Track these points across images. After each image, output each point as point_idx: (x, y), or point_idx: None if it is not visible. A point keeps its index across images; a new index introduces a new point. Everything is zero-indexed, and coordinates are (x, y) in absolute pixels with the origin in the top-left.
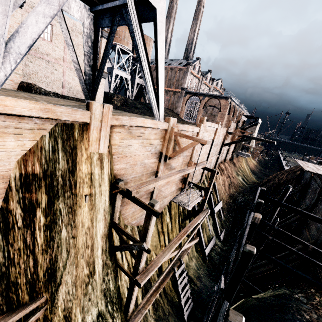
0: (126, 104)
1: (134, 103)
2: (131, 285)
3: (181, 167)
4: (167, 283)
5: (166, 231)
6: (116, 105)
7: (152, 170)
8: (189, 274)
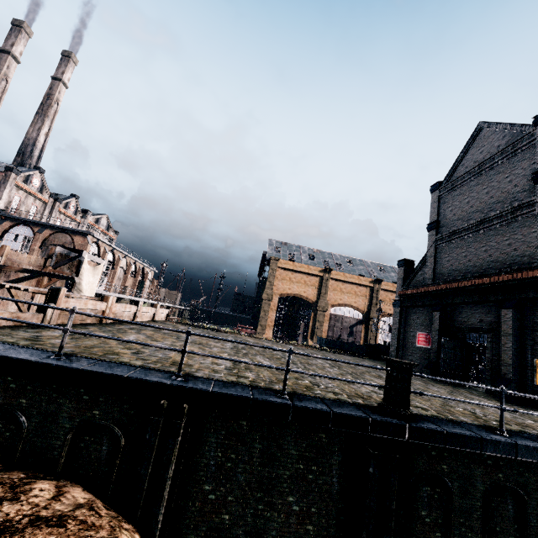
0: None
1: None
2: None
3: None
4: None
5: None
6: None
7: None
8: None
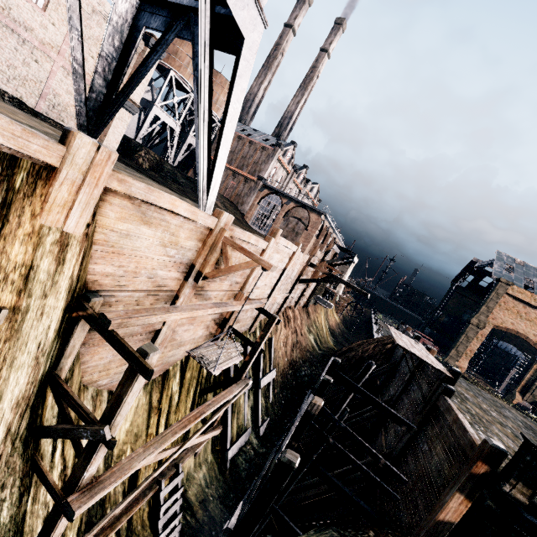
0: (160, 170)
1: (174, 173)
2: (54, 513)
3: (222, 299)
4: (141, 510)
5: (166, 408)
6: (140, 165)
7: (168, 291)
8: (188, 494)
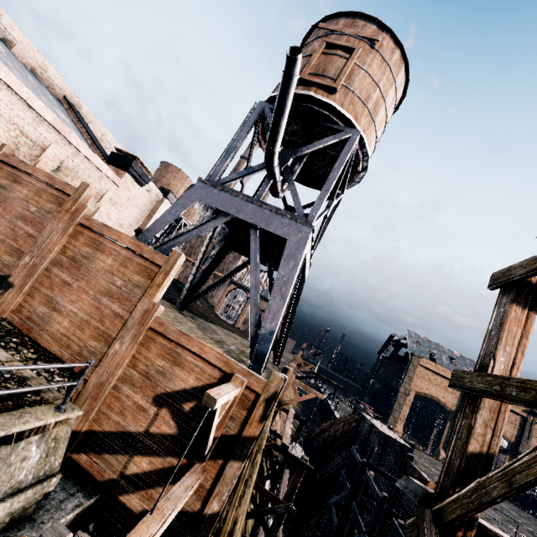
0: None
1: None
2: None
3: None
4: None
5: None
6: None
7: None
8: None
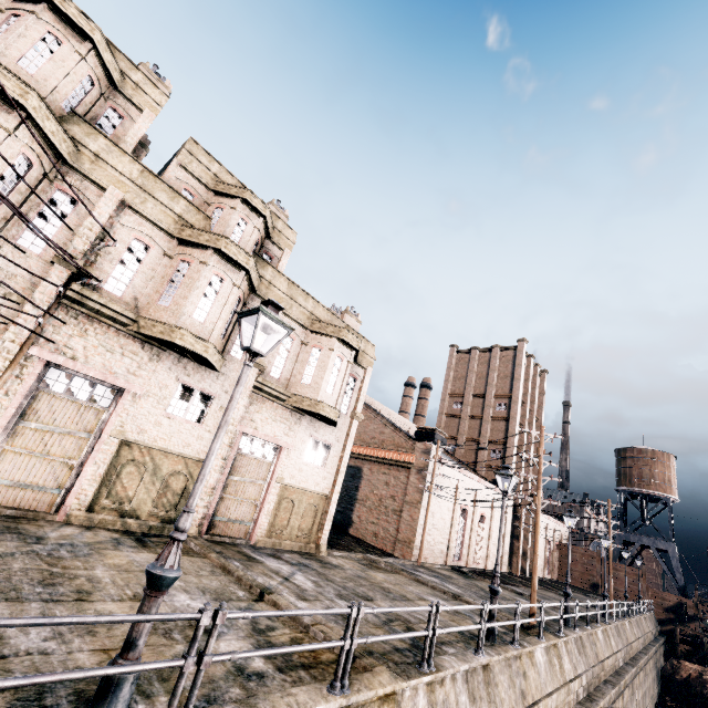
0: None
1: None
2: None
3: None
4: None
5: None
6: None
7: None
8: None
